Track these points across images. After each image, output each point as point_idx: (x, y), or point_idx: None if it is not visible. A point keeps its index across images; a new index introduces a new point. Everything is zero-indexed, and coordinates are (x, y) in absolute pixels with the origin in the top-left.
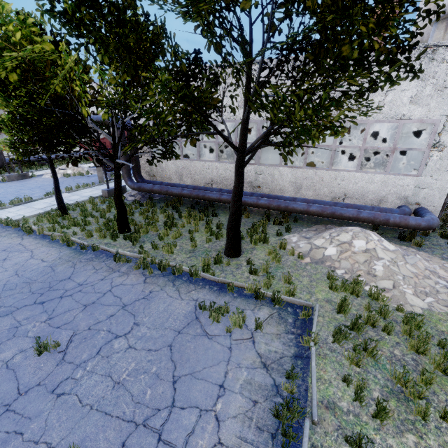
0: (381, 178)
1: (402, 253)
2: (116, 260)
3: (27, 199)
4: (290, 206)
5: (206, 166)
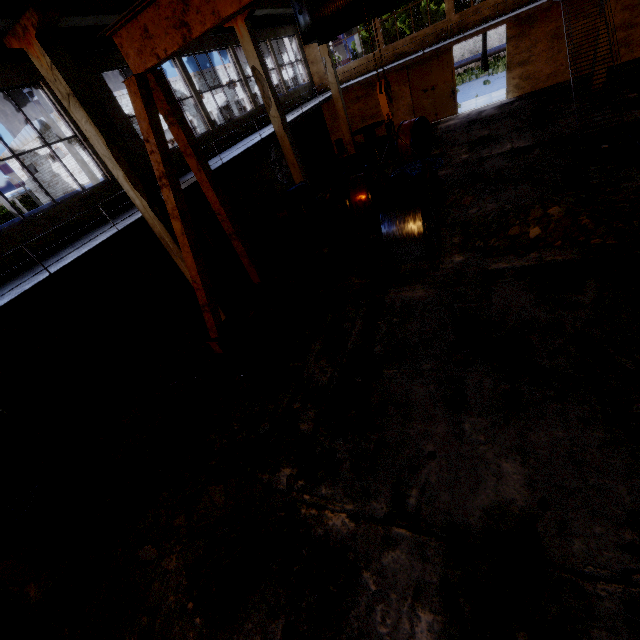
0: None
1: None
2: None
3: None
4: (501, 48)
5: None
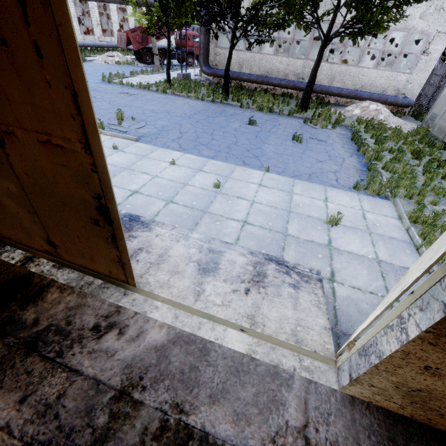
0: (387, 74)
1: (392, 114)
2: (242, 106)
3: (123, 75)
4: (330, 90)
5: (264, 58)
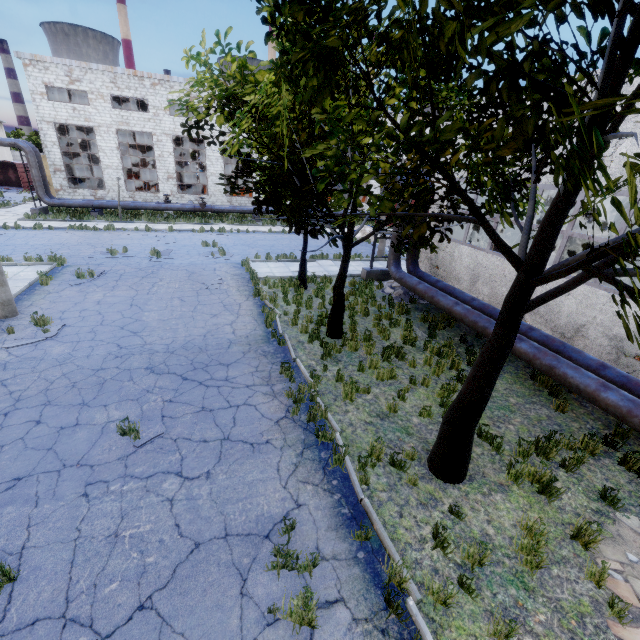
0: None
1: None
2: (281, 369)
3: (292, 257)
4: None
5: None
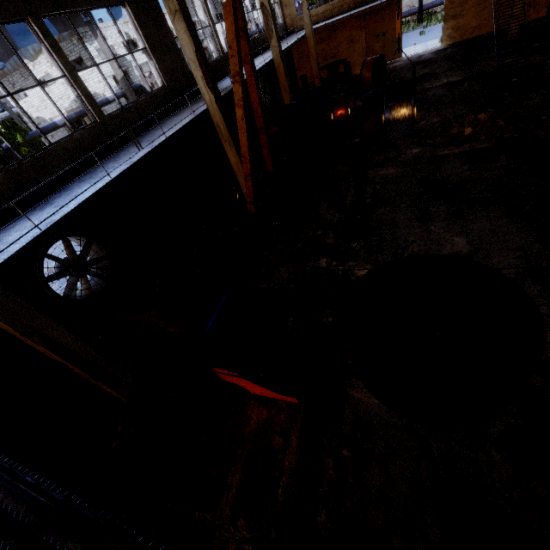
0: None
1: None
2: None
3: None
4: (434, 4)
5: None
